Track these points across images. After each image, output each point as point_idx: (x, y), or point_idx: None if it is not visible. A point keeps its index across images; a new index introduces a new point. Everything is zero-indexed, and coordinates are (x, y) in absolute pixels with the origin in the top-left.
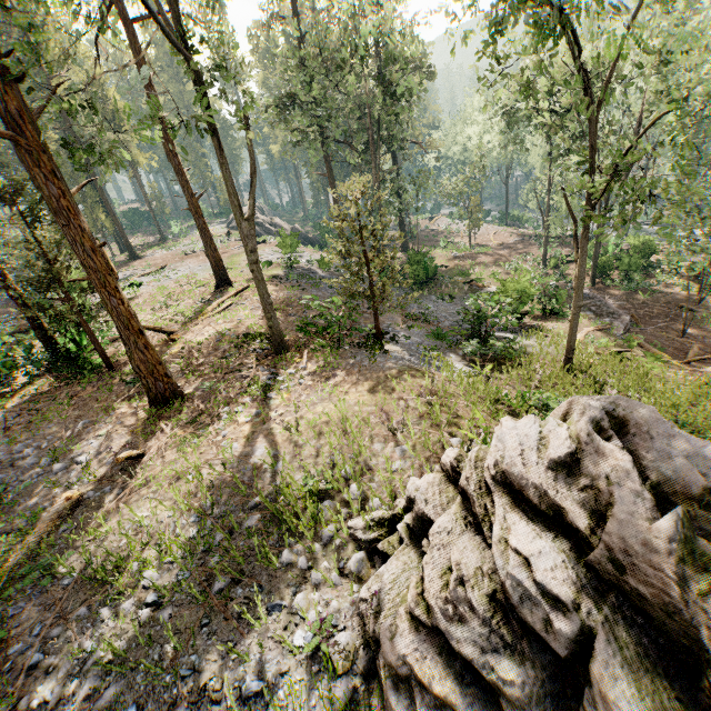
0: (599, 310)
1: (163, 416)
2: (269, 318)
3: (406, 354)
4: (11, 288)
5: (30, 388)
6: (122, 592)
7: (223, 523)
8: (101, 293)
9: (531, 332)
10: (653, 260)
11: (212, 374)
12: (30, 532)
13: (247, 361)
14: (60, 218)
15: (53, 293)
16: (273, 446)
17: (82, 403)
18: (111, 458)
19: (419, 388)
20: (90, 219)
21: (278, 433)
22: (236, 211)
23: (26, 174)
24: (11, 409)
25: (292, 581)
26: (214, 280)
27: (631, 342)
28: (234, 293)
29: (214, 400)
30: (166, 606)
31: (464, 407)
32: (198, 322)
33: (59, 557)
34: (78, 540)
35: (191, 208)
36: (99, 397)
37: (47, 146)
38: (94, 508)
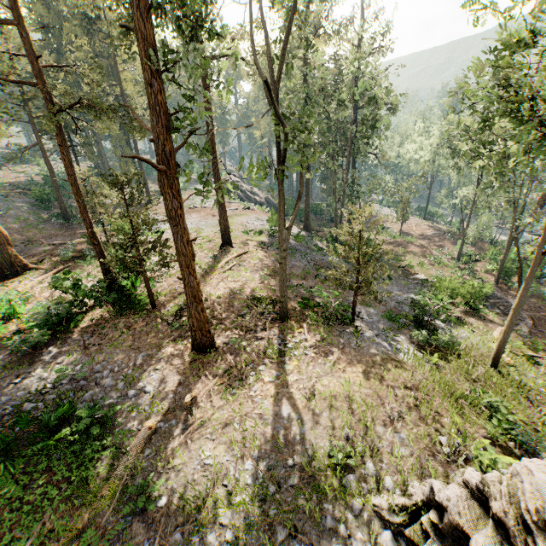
0: (506, 310)
1: (203, 361)
2: (283, 296)
3: (373, 334)
4: (94, 237)
5: (94, 311)
6: (205, 524)
7: (272, 476)
8: (184, 271)
9: (458, 324)
10: (544, 271)
11: (234, 330)
12: (123, 451)
13: (260, 323)
14: (173, 220)
15: (96, 226)
16: (296, 410)
17: (137, 335)
18: (170, 393)
19: (402, 379)
20: (123, 170)
21: (297, 398)
22: (280, 222)
23: (136, 172)
24: (83, 328)
25: (337, 545)
26: (217, 238)
27: (536, 346)
28: (237, 255)
29: (241, 355)
30: (241, 545)
31: (439, 403)
32: (213, 277)
33: (157, 484)
34: (160, 466)
35: (217, 189)
36: (151, 333)
37: (177, 172)
38: (167, 438)
